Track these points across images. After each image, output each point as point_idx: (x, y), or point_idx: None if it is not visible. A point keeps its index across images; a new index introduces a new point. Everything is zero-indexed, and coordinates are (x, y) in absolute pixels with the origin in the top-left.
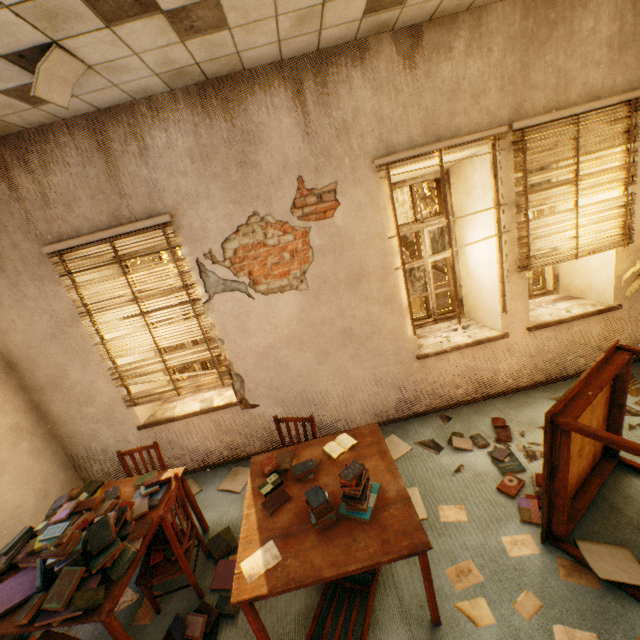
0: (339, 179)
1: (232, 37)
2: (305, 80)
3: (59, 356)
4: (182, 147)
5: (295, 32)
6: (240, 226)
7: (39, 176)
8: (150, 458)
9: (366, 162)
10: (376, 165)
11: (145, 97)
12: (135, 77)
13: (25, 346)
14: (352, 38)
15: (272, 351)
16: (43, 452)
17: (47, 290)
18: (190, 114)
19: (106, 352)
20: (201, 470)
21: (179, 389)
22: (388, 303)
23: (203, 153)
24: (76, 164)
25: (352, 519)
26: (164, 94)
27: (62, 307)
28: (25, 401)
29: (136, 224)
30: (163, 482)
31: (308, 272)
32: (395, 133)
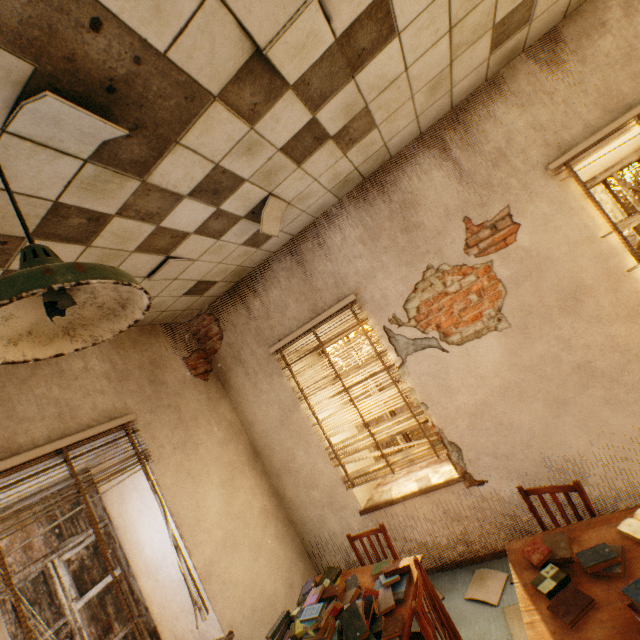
0: (510, 202)
1: (379, 133)
2: (446, 137)
3: (287, 440)
4: (354, 237)
5: (429, 103)
6: (416, 284)
7: (263, 297)
8: (379, 544)
9: (537, 173)
10: (551, 169)
11: (322, 213)
12: (315, 199)
13: (264, 434)
14: (482, 81)
15: (485, 408)
16: (284, 537)
17: (274, 383)
18: (355, 210)
19: (321, 432)
20: (435, 571)
21: (391, 465)
22: (635, 316)
23: (371, 235)
24: (284, 280)
25: None
26: (334, 205)
27: (285, 395)
28: (267, 485)
29: (329, 310)
30: (402, 571)
31: (503, 308)
32: (563, 131)
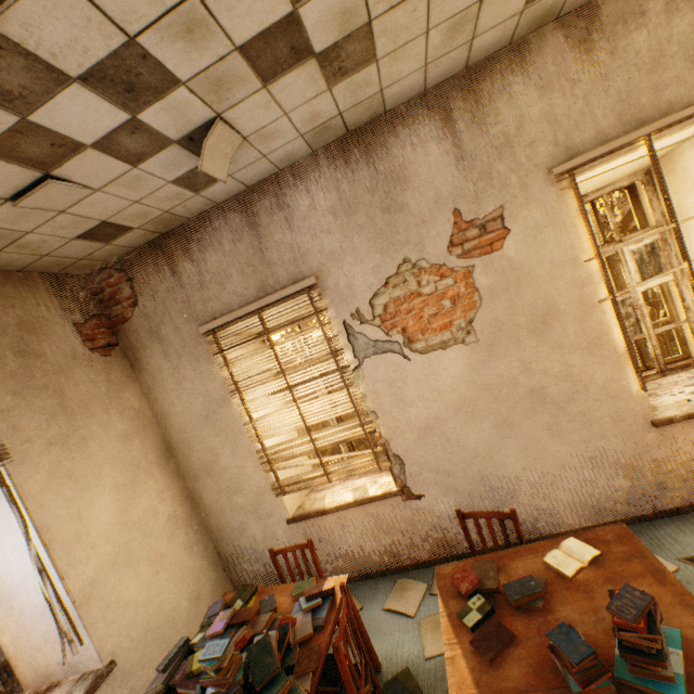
0: (505, 202)
1: (378, 72)
2: (453, 103)
3: (211, 439)
4: (324, 205)
5: (444, 49)
6: (389, 277)
7: (197, 260)
8: (304, 560)
9: (539, 175)
10: (555, 174)
11: (288, 165)
12: (282, 143)
13: (182, 429)
14: (507, 42)
15: (437, 424)
16: (195, 546)
17: (202, 370)
18: (331, 171)
19: (254, 432)
20: (357, 580)
21: (329, 474)
22: (594, 349)
23: (346, 207)
24: (228, 243)
25: (647, 693)
26: (306, 158)
27: (214, 387)
28: (181, 488)
29: (282, 291)
30: (325, 594)
31: (475, 320)
32: (576, 132)
